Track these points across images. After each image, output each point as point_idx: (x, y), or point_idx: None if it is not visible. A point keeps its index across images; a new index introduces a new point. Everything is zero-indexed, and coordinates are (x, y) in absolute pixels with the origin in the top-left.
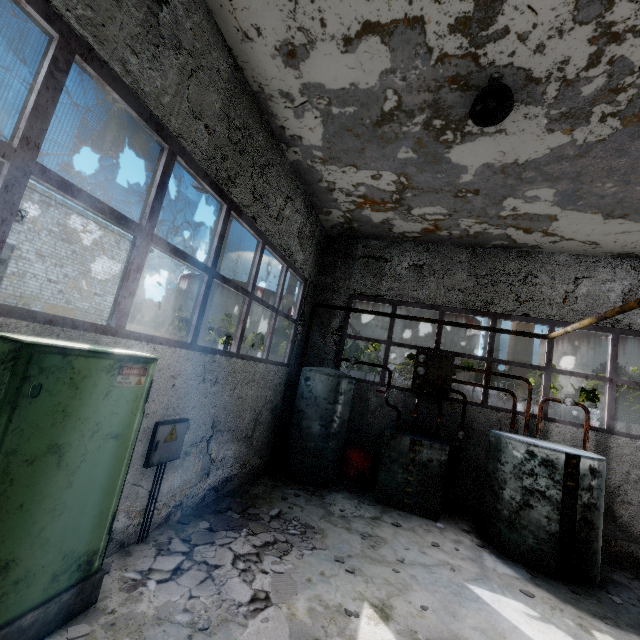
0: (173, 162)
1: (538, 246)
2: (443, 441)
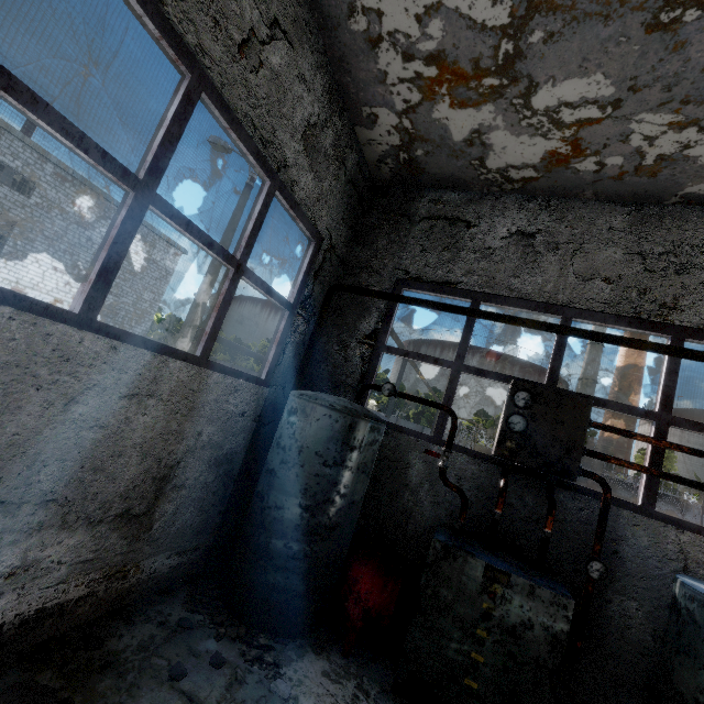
0: None
1: None
2: (554, 576)
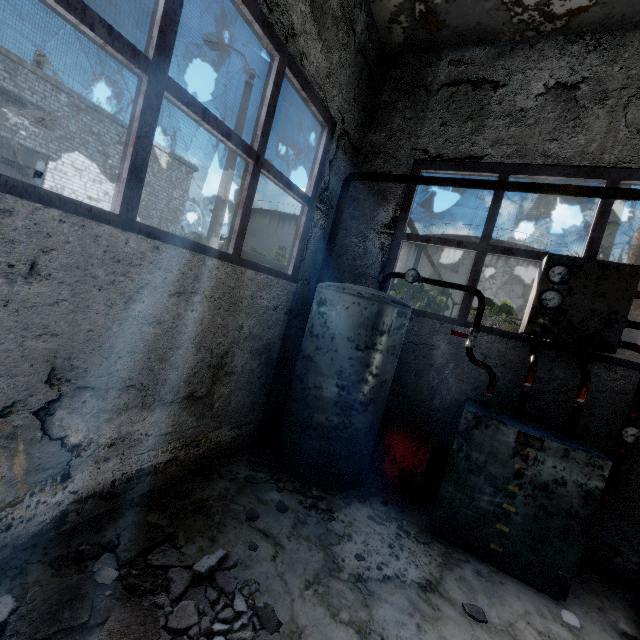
0: None
1: None
2: (585, 441)
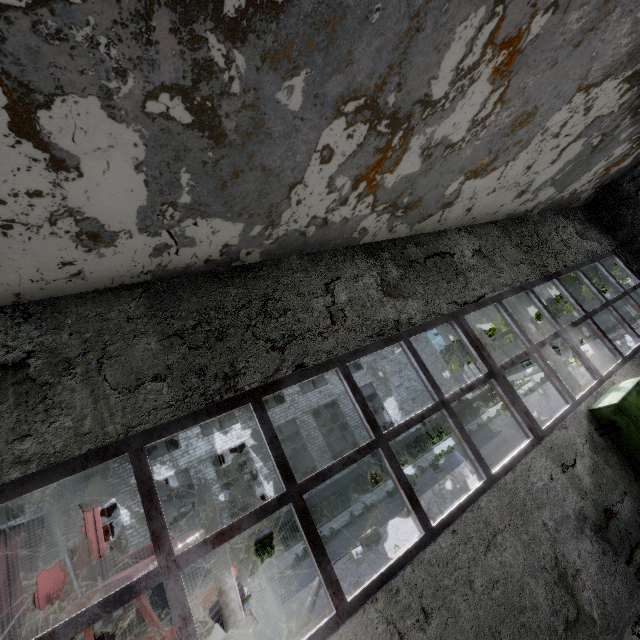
0: (534, 293)
1: None
2: None
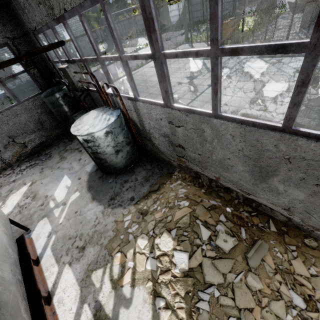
0: None
1: None
2: None
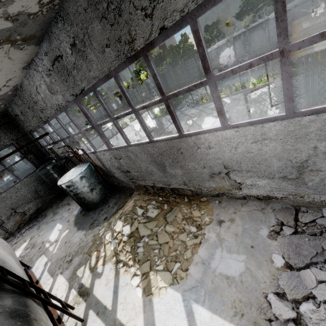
0: None
1: (14, 86)
2: None
